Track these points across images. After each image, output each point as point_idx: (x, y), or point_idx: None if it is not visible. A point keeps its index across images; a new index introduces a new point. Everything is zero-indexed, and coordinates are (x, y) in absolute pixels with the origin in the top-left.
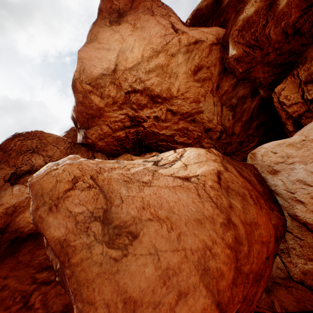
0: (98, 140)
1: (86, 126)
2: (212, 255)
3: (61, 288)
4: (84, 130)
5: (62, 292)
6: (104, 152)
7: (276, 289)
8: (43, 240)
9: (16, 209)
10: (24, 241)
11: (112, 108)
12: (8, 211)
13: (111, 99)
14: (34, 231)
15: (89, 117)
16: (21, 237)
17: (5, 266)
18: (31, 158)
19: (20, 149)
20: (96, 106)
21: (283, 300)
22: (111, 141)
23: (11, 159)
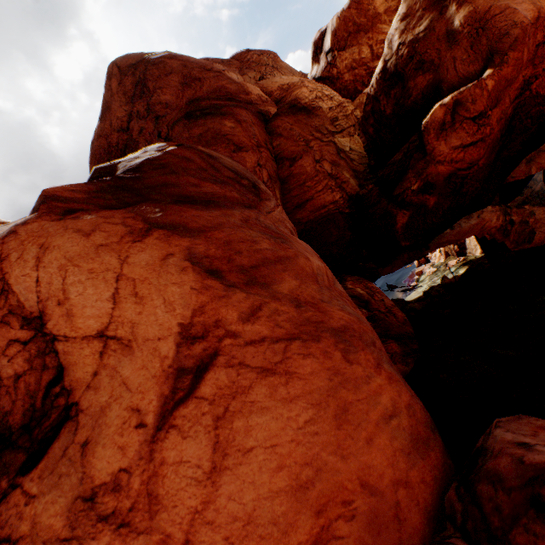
0: (346, 71)
1: (341, 47)
2: (539, 2)
3: (330, 150)
4: (335, 53)
5: (330, 152)
6: (343, 94)
7: (538, 157)
8: (312, 118)
9: (290, 88)
10: (299, 111)
11: (390, 18)
12: (283, 88)
13: (396, 3)
14: (307, 107)
15: (352, 31)
16: (297, 107)
17: (290, 118)
18: (273, 72)
19: (259, 62)
20: (373, 11)
21: (541, 163)
22: (361, 75)
23: (253, 67)
